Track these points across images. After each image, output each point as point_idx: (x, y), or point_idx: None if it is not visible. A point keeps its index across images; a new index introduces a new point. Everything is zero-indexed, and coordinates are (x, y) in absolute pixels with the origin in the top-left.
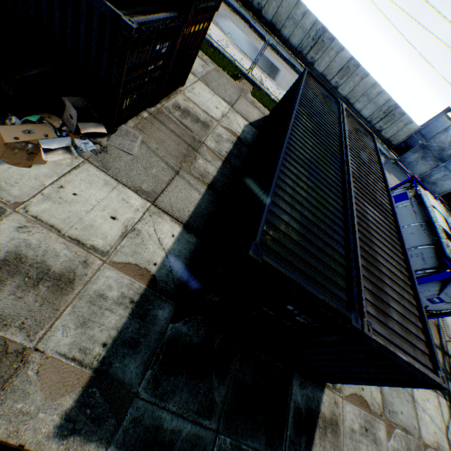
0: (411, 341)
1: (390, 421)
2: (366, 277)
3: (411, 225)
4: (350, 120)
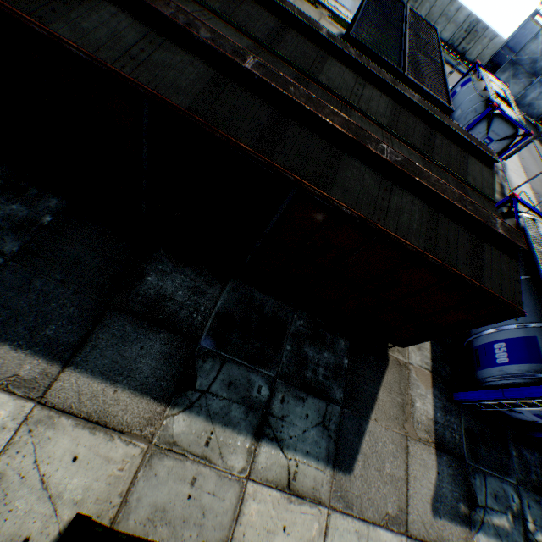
0: (436, 97)
1: None
2: (411, 71)
3: (470, 96)
4: (414, 18)
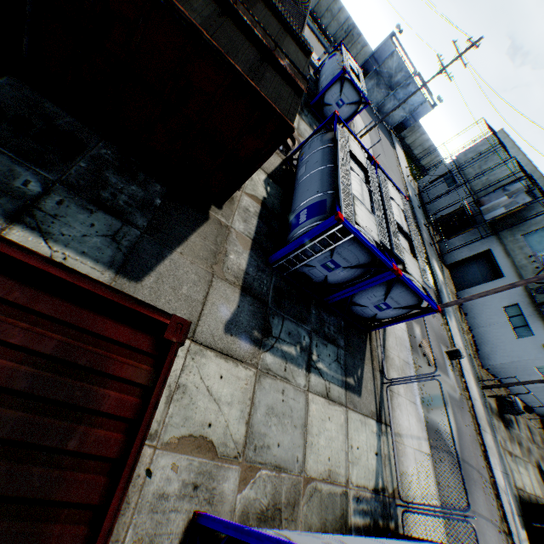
0: None
1: (301, 135)
2: None
3: (333, 66)
4: None
